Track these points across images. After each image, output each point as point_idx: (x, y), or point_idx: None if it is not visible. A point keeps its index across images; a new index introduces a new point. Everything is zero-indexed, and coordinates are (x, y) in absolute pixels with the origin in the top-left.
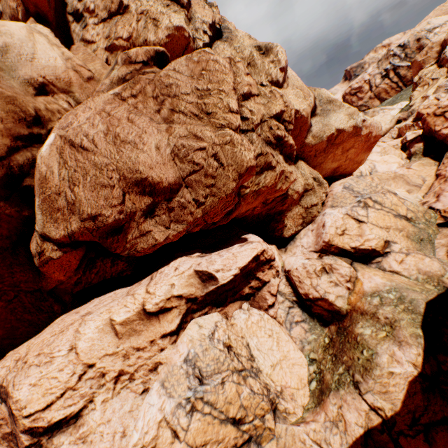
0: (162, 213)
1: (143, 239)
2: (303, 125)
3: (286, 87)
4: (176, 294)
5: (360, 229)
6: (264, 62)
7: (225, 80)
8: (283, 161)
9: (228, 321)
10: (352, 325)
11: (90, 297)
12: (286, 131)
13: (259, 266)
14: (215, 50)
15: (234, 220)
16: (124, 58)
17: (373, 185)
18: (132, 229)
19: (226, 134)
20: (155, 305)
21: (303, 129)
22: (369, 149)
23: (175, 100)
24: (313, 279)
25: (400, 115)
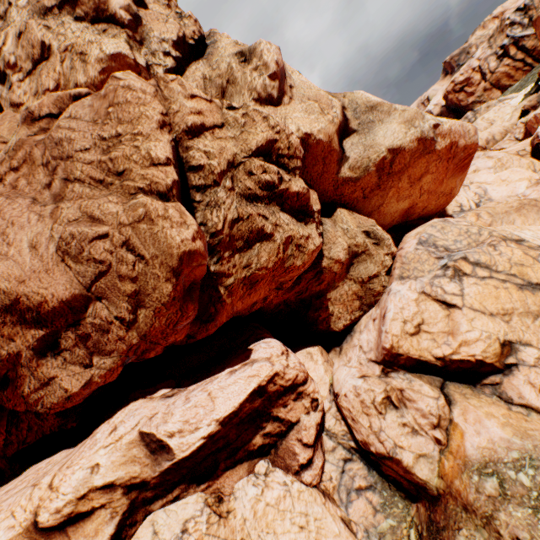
0: (73, 345)
1: (48, 390)
2: (327, 155)
3: (288, 101)
4: (100, 483)
5: (451, 320)
6: (246, 72)
7: (143, 115)
8: (289, 221)
9: (219, 508)
10: (448, 532)
11: (46, 453)
12: (289, 171)
13: (273, 399)
14: (185, 75)
15: (249, 315)
16: (25, 116)
17: (473, 230)
18: (26, 378)
19: (138, 205)
20: (53, 514)
21: (329, 160)
22: (462, 169)
23: (68, 163)
24: (373, 418)
25: (526, 102)
